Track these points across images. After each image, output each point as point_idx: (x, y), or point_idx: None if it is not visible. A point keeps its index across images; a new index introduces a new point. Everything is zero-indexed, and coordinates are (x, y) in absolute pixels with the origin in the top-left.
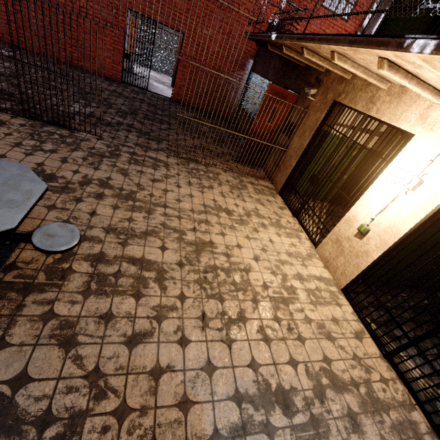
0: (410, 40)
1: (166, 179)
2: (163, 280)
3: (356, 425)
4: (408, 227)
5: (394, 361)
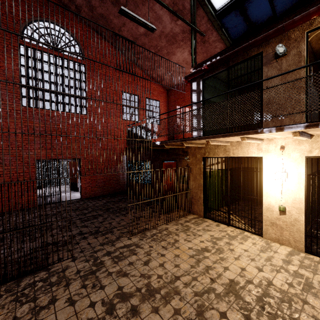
0: (260, 129)
1: (150, 255)
2: None
3: None
4: (302, 195)
5: None
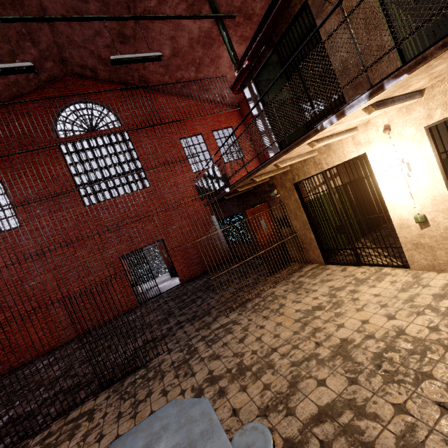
0: (319, 126)
1: (247, 331)
2: (363, 409)
3: None
4: (442, 188)
5: None
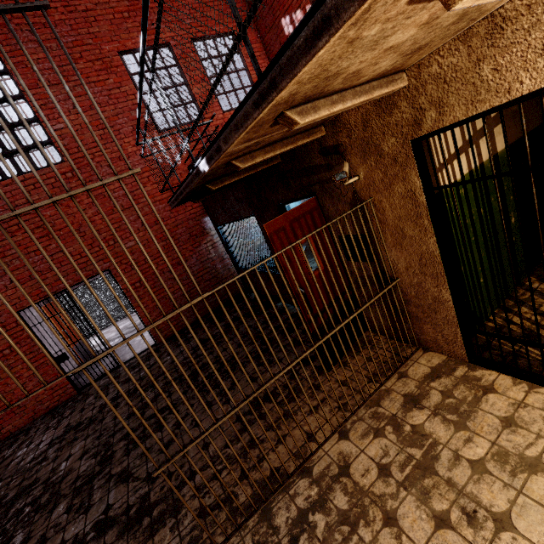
0: None
1: None
2: None
3: None
4: None
5: None
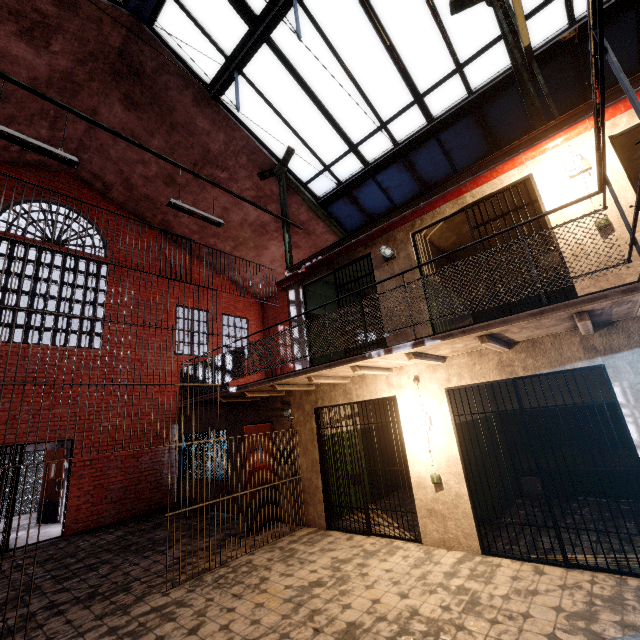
0: (368, 353)
1: (204, 616)
2: None
3: (634, 627)
4: (455, 449)
5: (574, 563)
